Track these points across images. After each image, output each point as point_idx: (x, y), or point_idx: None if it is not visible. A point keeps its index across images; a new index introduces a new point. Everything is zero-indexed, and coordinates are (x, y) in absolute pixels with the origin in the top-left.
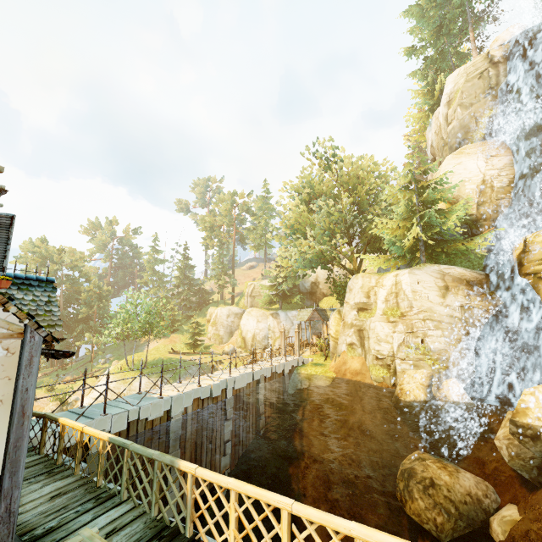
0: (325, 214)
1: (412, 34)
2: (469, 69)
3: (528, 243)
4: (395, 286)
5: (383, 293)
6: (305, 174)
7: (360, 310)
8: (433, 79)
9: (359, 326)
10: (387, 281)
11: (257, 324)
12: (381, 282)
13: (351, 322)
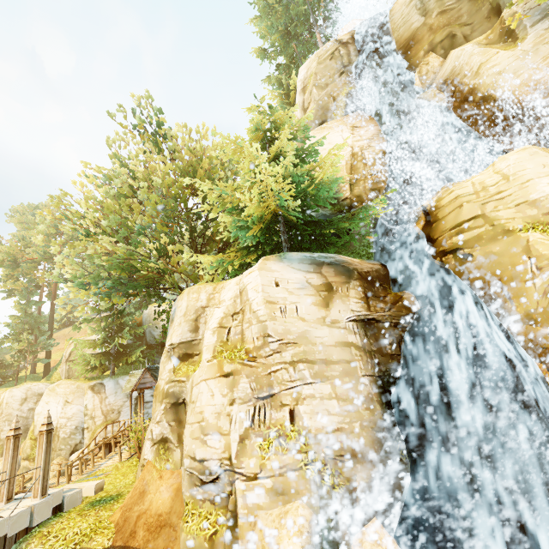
0: (154, 213)
1: (263, 37)
2: (320, 53)
3: (429, 211)
4: (238, 297)
5: (217, 316)
6: (110, 141)
7: (179, 358)
8: (287, 84)
9: (175, 395)
10: (225, 291)
11: (63, 409)
12: (216, 295)
13: (163, 387)
